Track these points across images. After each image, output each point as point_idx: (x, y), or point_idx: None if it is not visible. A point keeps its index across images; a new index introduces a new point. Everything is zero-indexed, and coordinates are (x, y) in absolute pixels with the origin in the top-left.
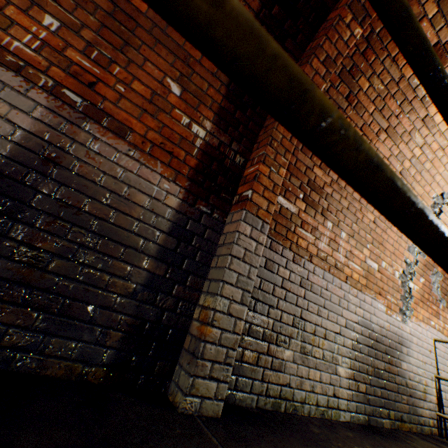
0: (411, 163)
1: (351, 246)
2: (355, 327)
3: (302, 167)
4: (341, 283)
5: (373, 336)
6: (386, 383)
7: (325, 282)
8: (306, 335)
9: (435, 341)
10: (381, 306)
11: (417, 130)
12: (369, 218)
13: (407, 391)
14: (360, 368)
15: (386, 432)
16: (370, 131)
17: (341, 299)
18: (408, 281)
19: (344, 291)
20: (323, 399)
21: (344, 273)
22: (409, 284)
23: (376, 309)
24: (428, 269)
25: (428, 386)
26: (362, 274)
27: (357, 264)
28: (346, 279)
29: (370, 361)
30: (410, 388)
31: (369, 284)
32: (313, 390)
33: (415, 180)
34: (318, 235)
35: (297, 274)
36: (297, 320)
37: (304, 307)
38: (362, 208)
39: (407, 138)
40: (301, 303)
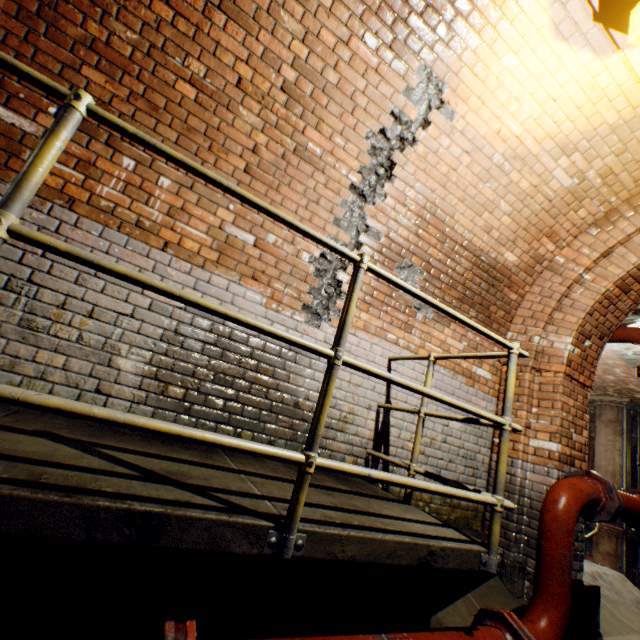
0: (298, 72)
1: (187, 202)
2: (176, 314)
3: (53, 65)
4: (150, 251)
5: (224, 332)
6: (244, 397)
7: (106, 243)
8: (40, 306)
9: (390, 360)
10: (255, 295)
11: (282, 7)
12: (236, 165)
13: (296, 414)
14: (179, 368)
15: (195, 446)
16: (190, 8)
17: (146, 271)
18: (336, 270)
19: (156, 262)
20: (70, 392)
21: (160, 237)
22: (338, 275)
23: (242, 297)
24: (390, 259)
25: (358, 415)
26: (210, 245)
27: (199, 229)
28: (167, 247)
29: (208, 363)
30: (307, 412)
31: (227, 261)
32: (44, 378)
33: (319, 104)
34: (98, 175)
35: (32, 222)
36: (19, 284)
37: (41, 269)
38: (214, 146)
39: (269, 24)
40: (35, 262)
